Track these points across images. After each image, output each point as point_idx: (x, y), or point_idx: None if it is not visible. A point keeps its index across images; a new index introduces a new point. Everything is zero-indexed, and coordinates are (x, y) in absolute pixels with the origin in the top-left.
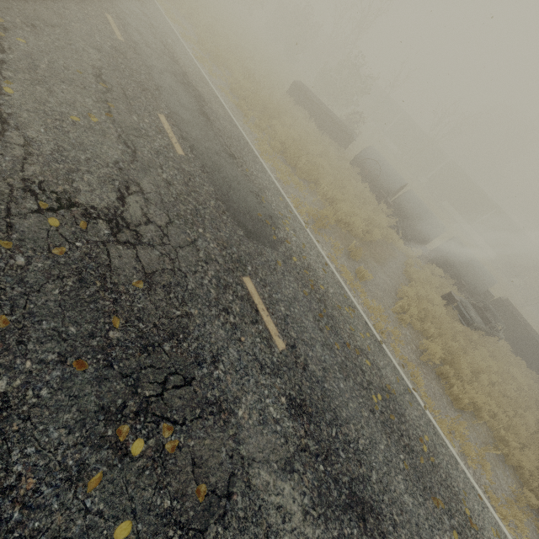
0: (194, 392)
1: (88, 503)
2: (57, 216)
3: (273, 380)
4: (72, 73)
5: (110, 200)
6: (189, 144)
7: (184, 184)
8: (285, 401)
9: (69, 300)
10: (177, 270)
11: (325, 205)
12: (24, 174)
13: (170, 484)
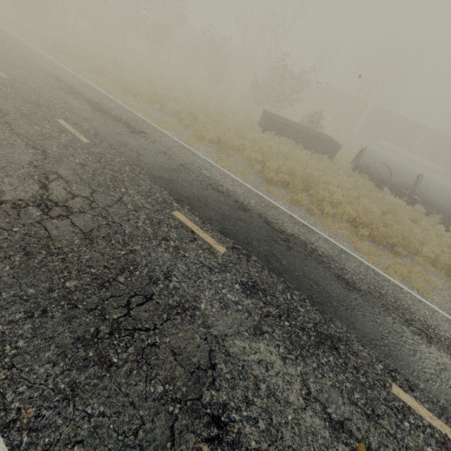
0: None
1: None
2: None
3: None
4: None
5: None
6: (450, 410)
7: None
8: None
9: None
10: None
11: (440, 274)
12: None
13: None
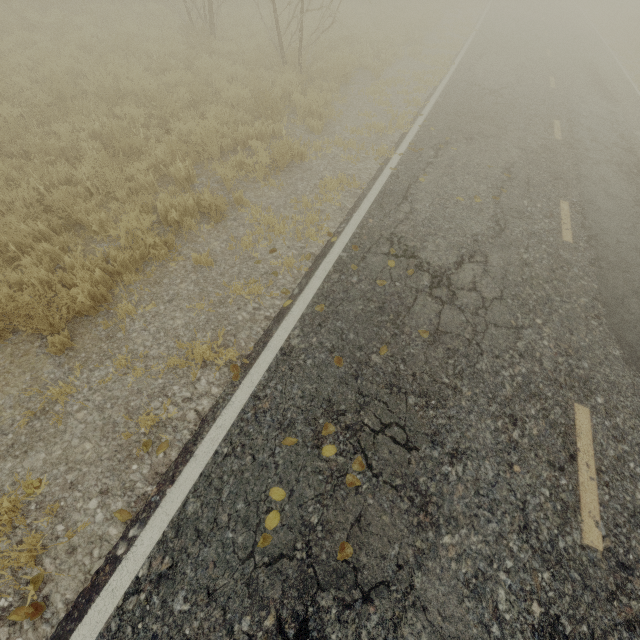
0: (408, 461)
1: (277, 450)
2: (397, 260)
3: (534, 563)
4: (482, 168)
5: (447, 262)
6: (590, 233)
7: (549, 269)
8: (539, 615)
9: (364, 316)
10: (474, 343)
11: None
12: (394, 230)
13: (328, 508)
